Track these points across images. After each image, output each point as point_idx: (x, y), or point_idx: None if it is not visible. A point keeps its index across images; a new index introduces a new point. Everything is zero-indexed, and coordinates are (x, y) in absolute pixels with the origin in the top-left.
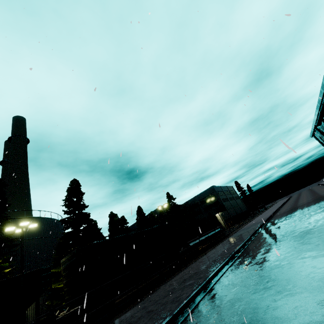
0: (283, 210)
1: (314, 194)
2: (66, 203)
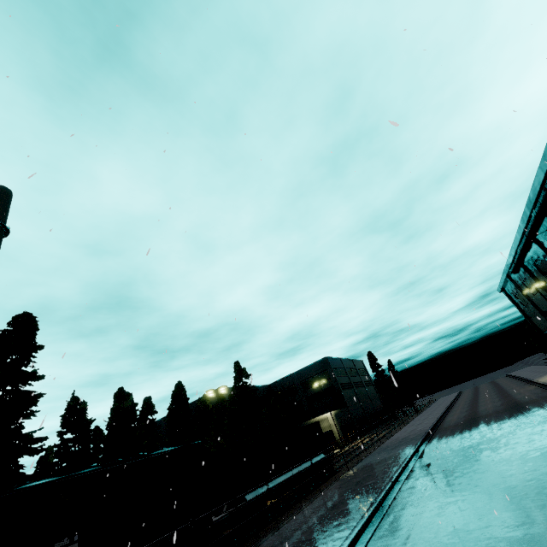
0: (450, 425)
1: (506, 398)
2: None
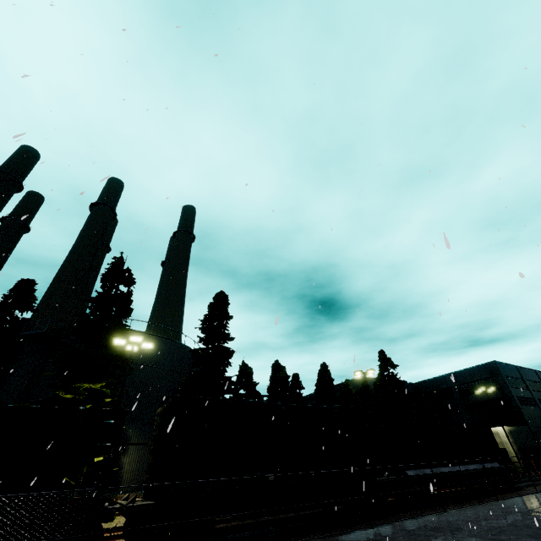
0: None
1: None
2: (203, 325)
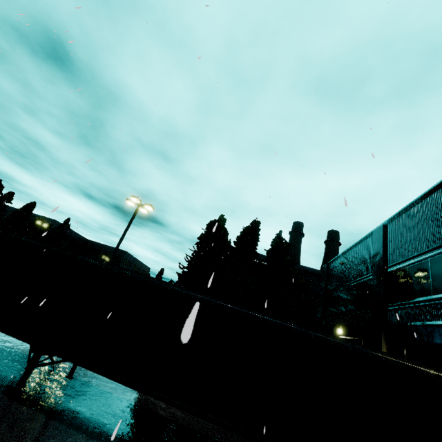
0: None
1: None
2: None
